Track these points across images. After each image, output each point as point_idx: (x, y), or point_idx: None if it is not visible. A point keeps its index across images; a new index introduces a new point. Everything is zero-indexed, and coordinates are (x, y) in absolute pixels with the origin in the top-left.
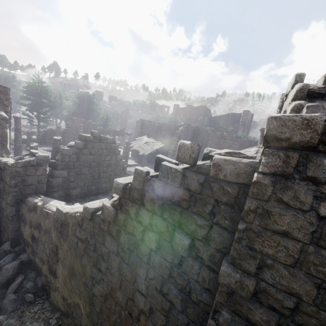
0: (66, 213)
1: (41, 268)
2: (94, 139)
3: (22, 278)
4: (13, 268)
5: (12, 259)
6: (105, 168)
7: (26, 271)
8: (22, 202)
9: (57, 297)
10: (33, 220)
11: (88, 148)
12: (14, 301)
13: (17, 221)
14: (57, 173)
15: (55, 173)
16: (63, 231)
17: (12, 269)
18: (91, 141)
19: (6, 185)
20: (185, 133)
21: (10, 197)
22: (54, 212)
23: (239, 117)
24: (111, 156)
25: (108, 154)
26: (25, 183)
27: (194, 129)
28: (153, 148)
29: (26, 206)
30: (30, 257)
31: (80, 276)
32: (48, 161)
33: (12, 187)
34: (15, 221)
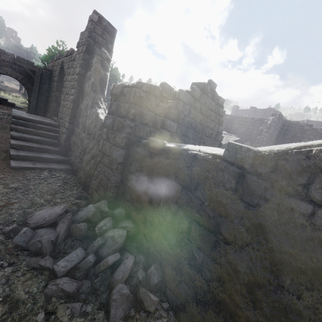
0: (260, 152)
1: (158, 251)
2: (209, 92)
3: (133, 260)
4: (120, 239)
5: (112, 225)
6: (206, 138)
7: (130, 249)
8: (134, 145)
9: (207, 320)
10: (158, 169)
11: (201, 103)
12: (126, 299)
13: (120, 174)
14: (168, 124)
15: (166, 123)
16: (248, 187)
17: (120, 240)
18: (207, 92)
19: (119, 117)
20: (275, 124)
21: (124, 133)
22: (212, 154)
23: (316, 126)
24: (215, 124)
25: (213, 119)
26: (142, 120)
27: (283, 123)
28: (228, 140)
29: (143, 149)
30: (136, 229)
31: (320, 300)
32: (170, 96)
33: (129, 119)
34: (119, 172)
